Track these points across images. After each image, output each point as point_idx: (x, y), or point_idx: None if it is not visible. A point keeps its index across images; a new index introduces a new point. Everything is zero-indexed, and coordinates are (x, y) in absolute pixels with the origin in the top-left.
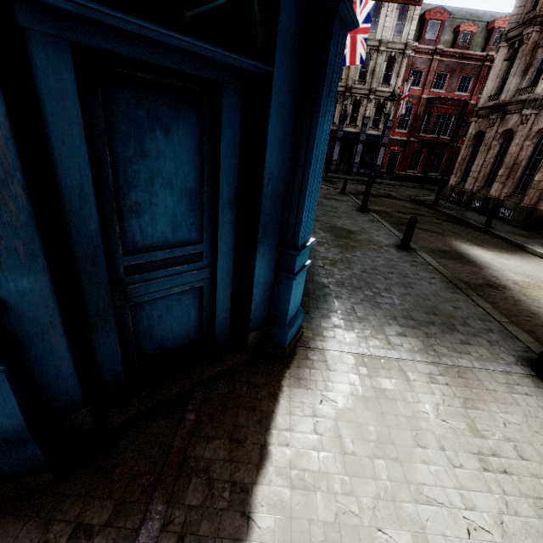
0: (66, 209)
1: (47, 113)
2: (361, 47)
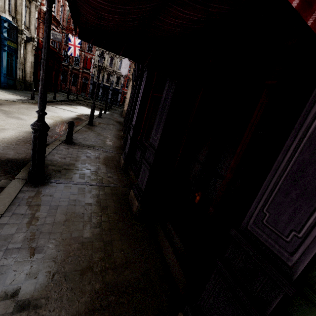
0: None
1: None
2: (77, 51)
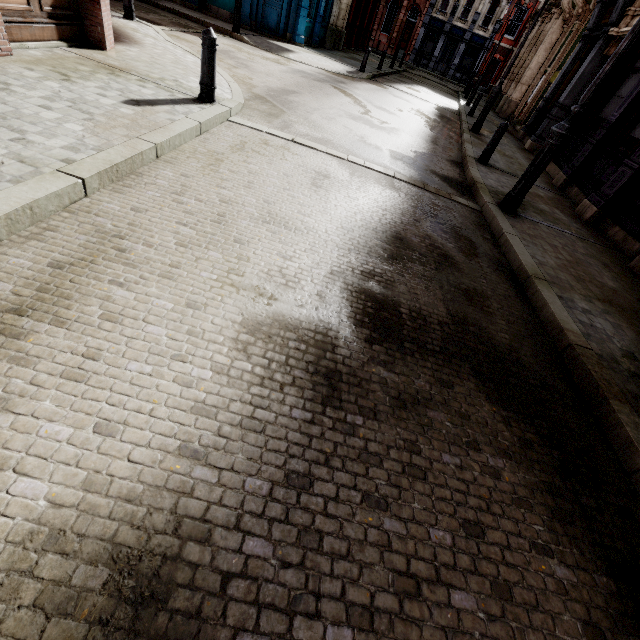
0: None
1: None
2: None
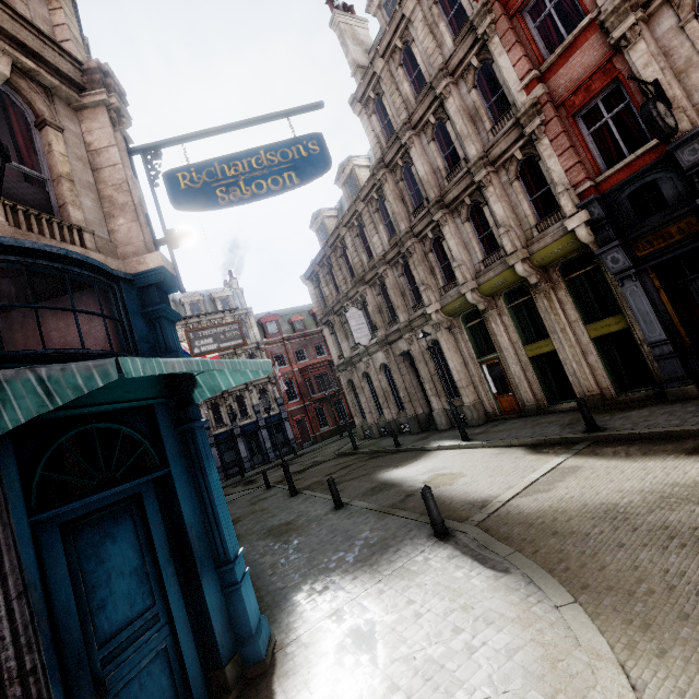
0: (60, 629)
1: (48, 570)
2: None
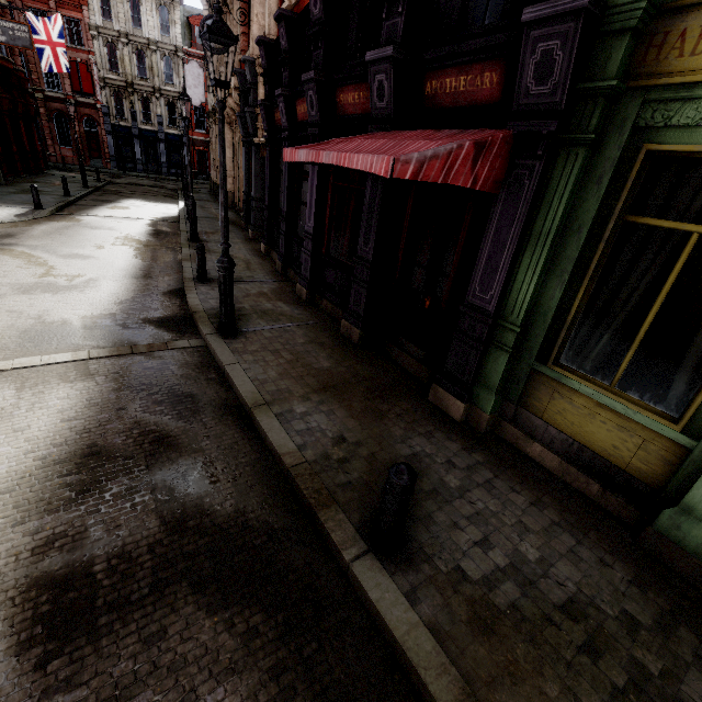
0: None
1: None
2: (63, 58)
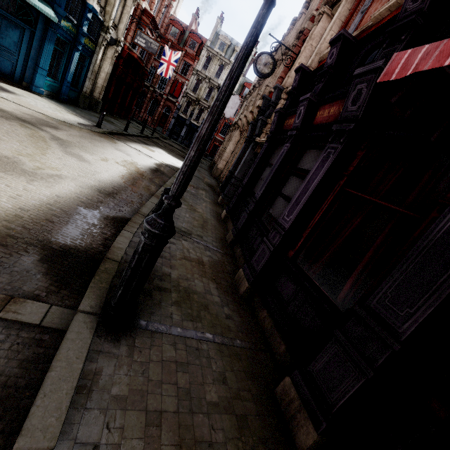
0: None
1: None
2: (170, 71)
